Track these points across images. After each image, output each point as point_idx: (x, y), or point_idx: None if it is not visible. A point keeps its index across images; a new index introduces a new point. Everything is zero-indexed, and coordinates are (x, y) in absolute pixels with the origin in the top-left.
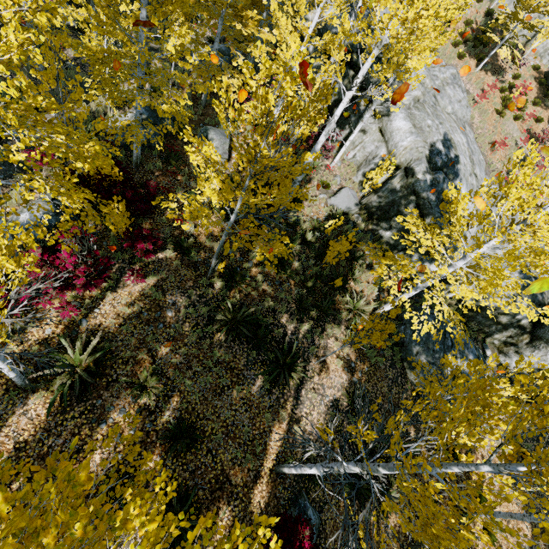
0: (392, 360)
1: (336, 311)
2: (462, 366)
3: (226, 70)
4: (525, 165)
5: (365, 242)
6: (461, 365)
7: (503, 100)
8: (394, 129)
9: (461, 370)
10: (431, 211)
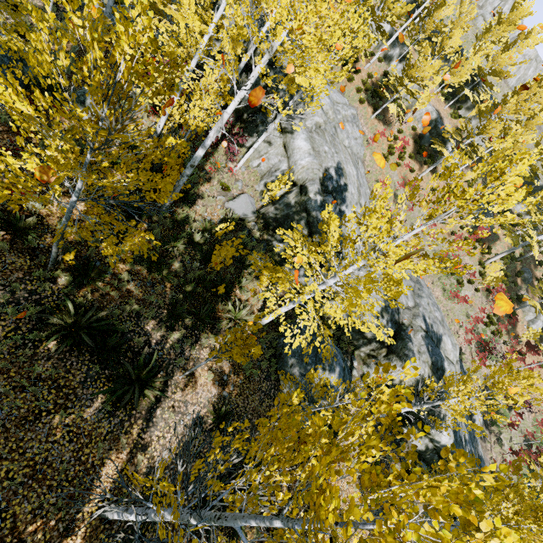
0: (268, 372)
1: (216, 320)
2: (323, 381)
3: None
4: (381, 198)
5: (258, 251)
6: (322, 380)
7: (389, 148)
8: (295, 147)
9: (323, 383)
10: (319, 230)
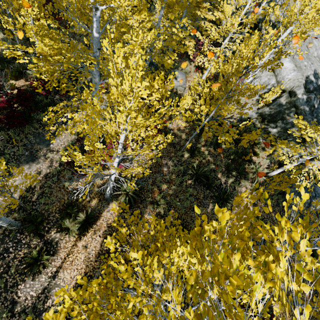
0: (277, 202)
1: (246, 173)
2: None
3: (186, 38)
4: None
5: (260, 135)
6: None
7: None
8: (282, 68)
9: None
10: (306, 117)
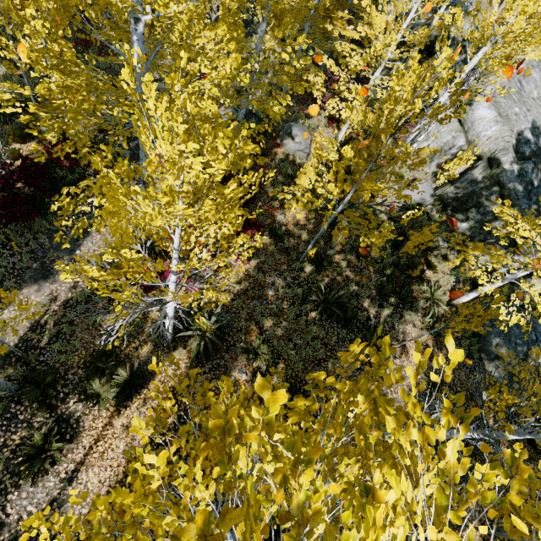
0: (469, 350)
1: (413, 299)
2: None
3: (311, 69)
4: None
5: (440, 233)
6: None
7: None
8: (476, 119)
9: None
10: (518, 202)
